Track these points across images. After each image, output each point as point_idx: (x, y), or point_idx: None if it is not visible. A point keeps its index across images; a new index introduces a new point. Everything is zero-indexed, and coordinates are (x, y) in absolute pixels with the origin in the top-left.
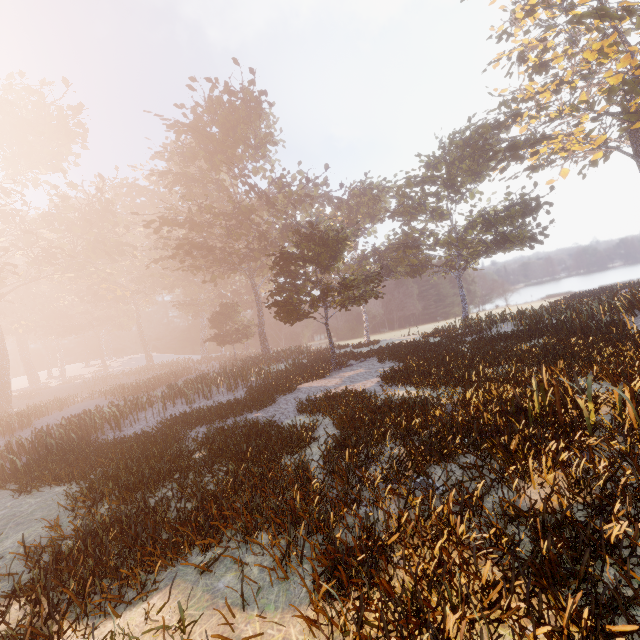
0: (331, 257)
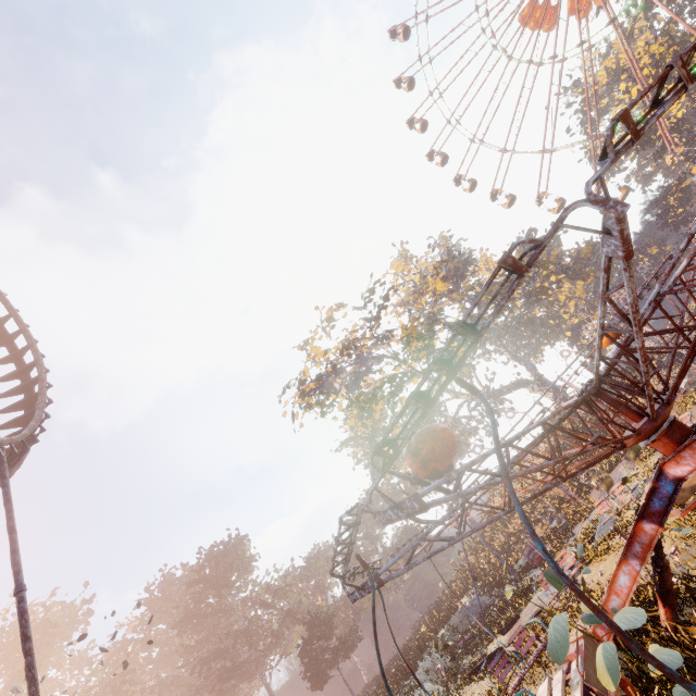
0: (329, 629)
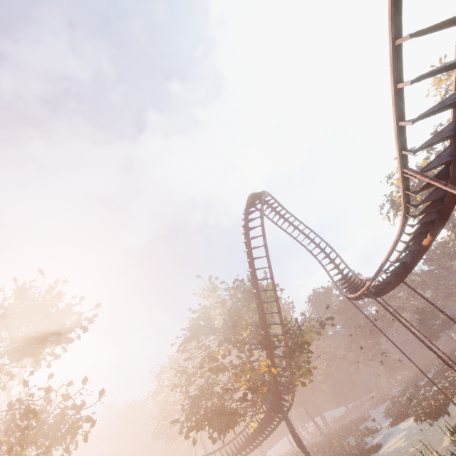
0: (434, 316)
